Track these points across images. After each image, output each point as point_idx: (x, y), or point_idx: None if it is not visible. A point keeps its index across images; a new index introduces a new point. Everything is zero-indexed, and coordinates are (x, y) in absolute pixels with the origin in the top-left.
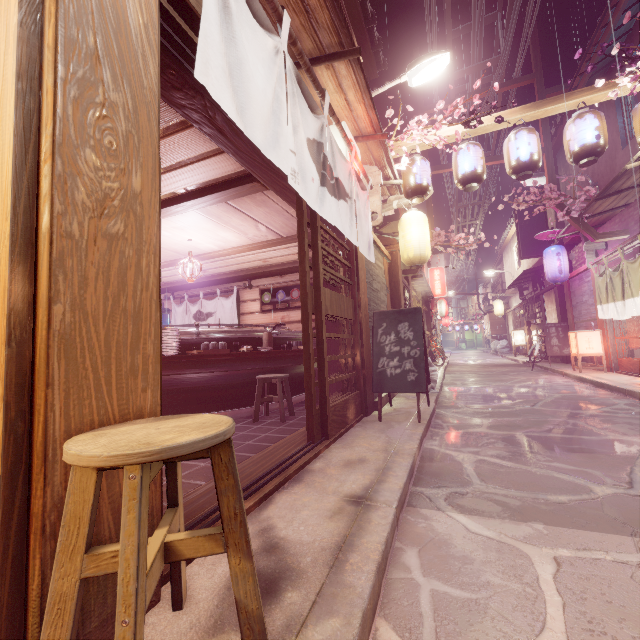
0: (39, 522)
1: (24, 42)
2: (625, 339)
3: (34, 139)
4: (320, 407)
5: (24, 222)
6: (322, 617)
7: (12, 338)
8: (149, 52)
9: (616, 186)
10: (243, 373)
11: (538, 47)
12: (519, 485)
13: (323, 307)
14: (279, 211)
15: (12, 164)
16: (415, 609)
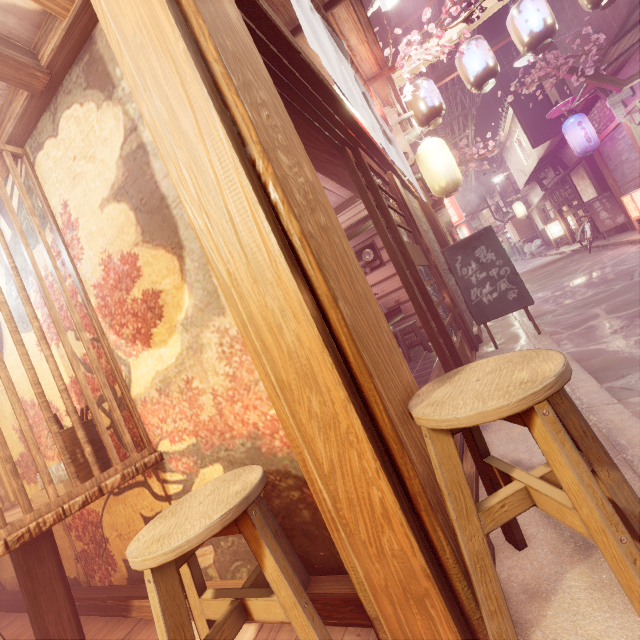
0: (424, 499)
1: (197, 64)
2: None
3: (245, 156)
4: (449, 354)
5: (279, 236)
6: None
7: (326, 344)
8: (251, 45)
9: (633, 18)
10: None
11: None
12: None
13: (412, 259)
14: None
15: (249, 184)
16: None
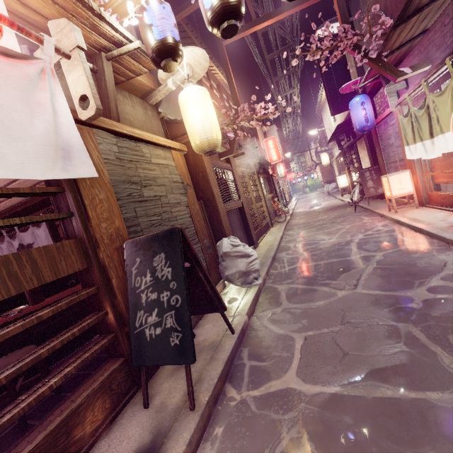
0: None
1: None
2: (433, 174)
3: None
4: None
5: None
6: None
7: None
8: None
9: (416, 1)
10: None
11: None
12: None
13: None
14: None
15: None
16: None
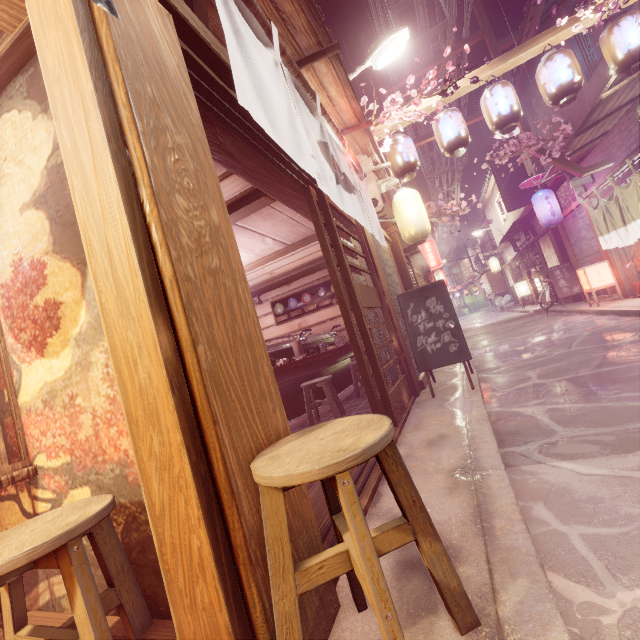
0: (244, 552)
1: (103, 106)
2: (634, 263)
3: (134, 195)
4: (381, 397)
5: (150, 275)
6: (506, 581)
7: (173, 386)
8: (187, 90)
9: (593, 118)
10: (285, 386)
11: (480, 3)
12: (603, 422)
13: (358, 301)
14: (285, 220)
15: (127, 223)
16: (575, 555)
